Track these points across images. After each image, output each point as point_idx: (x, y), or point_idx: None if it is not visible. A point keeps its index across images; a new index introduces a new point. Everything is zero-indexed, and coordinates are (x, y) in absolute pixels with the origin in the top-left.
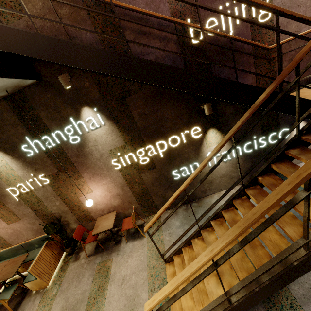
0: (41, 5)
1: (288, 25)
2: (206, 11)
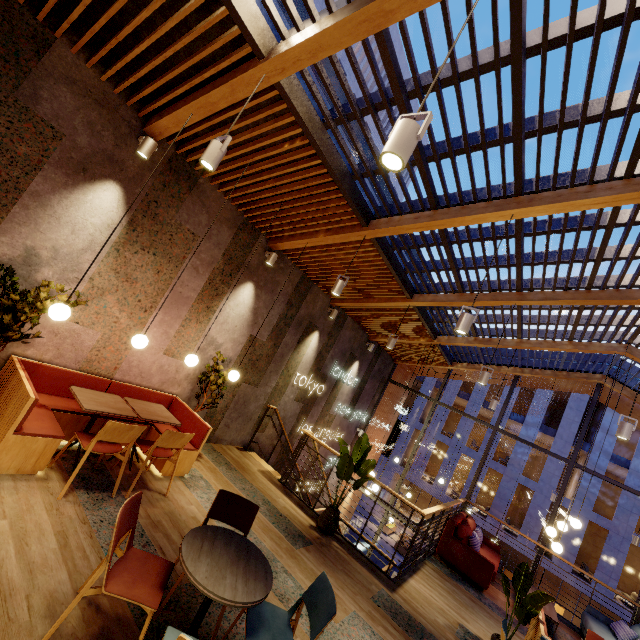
0: (271, 433)
1: (321, 500)
2: (309, 477)
